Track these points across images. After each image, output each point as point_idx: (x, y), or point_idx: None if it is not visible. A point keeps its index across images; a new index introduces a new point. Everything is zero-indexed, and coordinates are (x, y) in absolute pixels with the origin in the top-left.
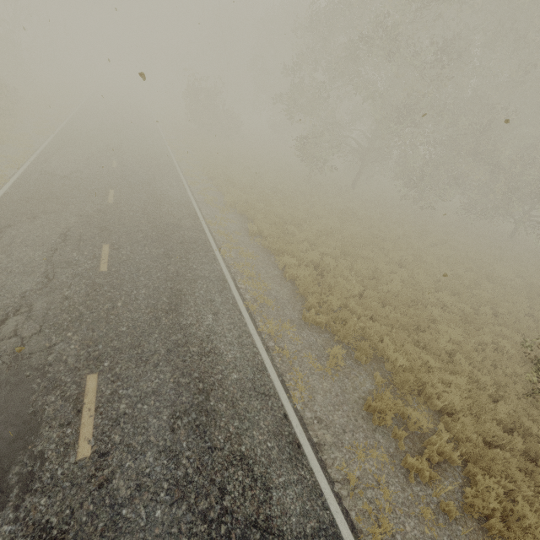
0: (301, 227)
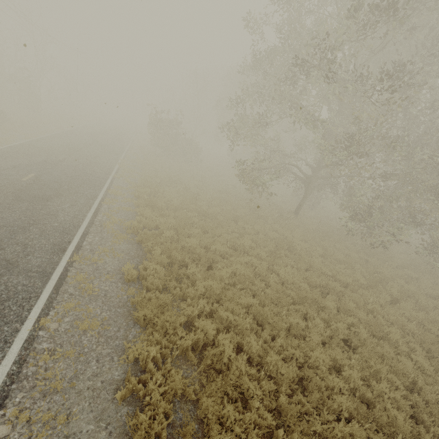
0: (214, 266)
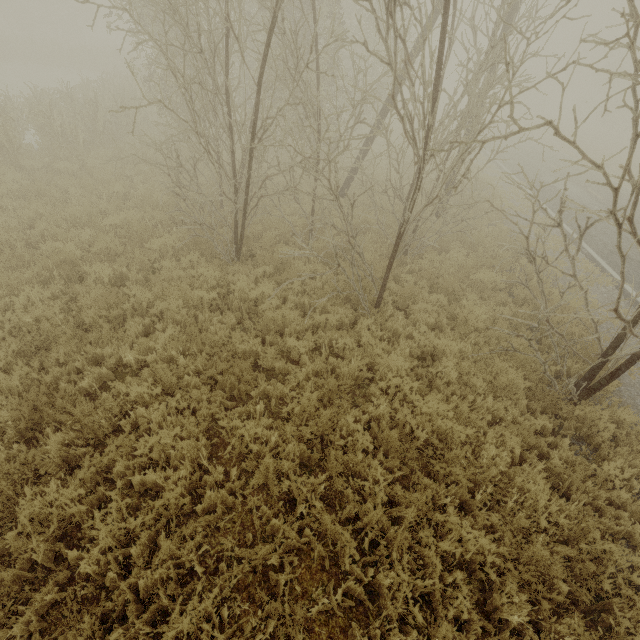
0: None
